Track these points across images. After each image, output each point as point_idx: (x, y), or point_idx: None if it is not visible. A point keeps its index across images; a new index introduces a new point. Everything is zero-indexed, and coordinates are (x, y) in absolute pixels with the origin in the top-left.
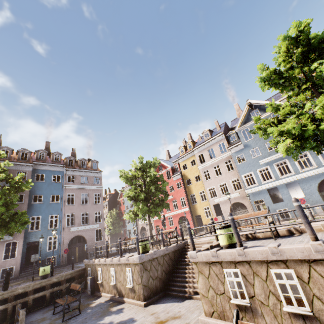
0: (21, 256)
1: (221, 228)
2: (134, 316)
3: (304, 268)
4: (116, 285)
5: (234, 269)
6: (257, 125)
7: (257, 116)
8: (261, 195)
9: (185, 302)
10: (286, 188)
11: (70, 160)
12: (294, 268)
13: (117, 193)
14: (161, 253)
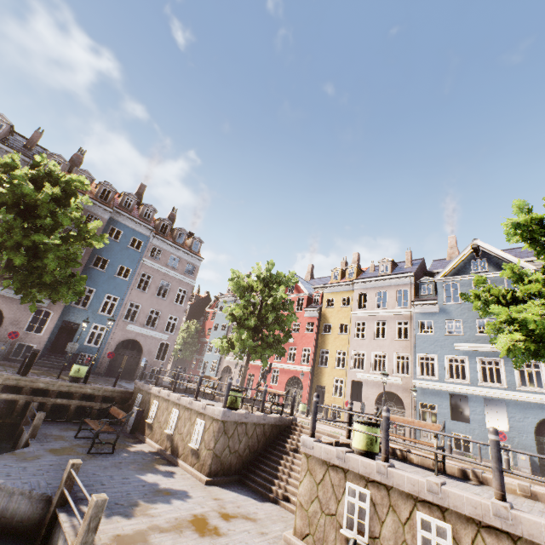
0: (48, 336)
1: (364, 423)
2: (189, 490)
3: (468, 530)
4: (173, 437)
5: (363, 489)
6: (476, 291)
7: (482, 276)
8: (437, 398)
9: (266, 504)
10: (483, 404)
11: (165, 225)
12: (453, 524)
13: (208, 299)
14: (255, 419)
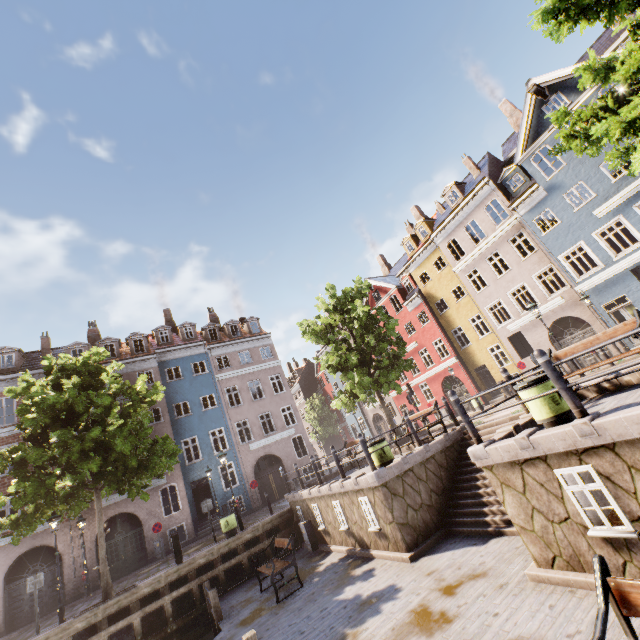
0: (188, 507)
1: (529, 385)
2: (395, 581)
3: None
4: (351, 530)
5: (579, 467)
6: (563, 131)
7: (558, 110)
8: (619, 286)
9: (490, 543)
10: None
11: (211, 330)
12: None
13: (310, 365)
14: (418, 459)
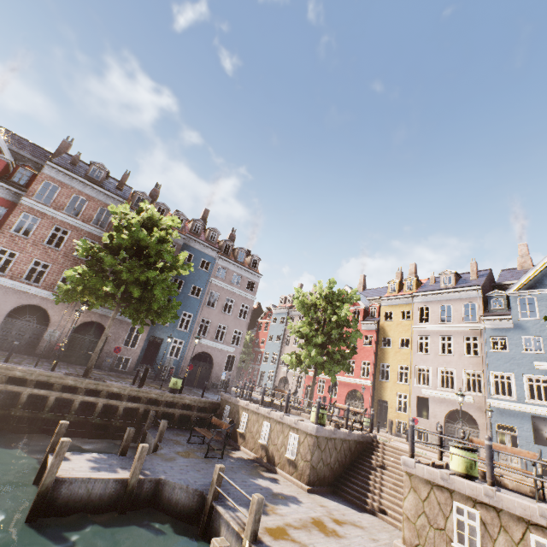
0: (140, 350)
1: (462, 448)
2: (297, 495)
3: None
4: (267, 447)
5: (471, 508)
6: None
7: None
8: (517, 419)
9: (365, 515)
10: None
11: (227, 245)
12: None
13: (260, 310)
14: (342, 436)
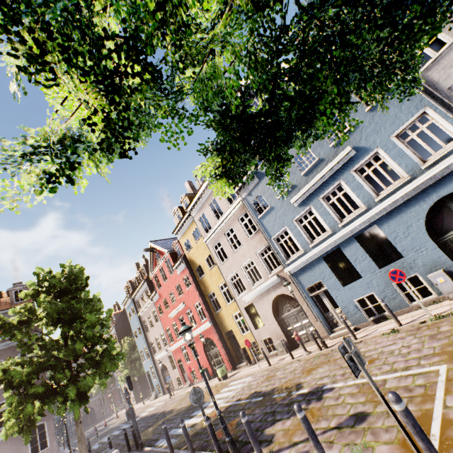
0: None
1: None
2: None
3: None
4: None
5: None
6: None
7: None
8: (316, 272)
9: None
10: (359, 245)
11: None
12: None
13: None
14: None
